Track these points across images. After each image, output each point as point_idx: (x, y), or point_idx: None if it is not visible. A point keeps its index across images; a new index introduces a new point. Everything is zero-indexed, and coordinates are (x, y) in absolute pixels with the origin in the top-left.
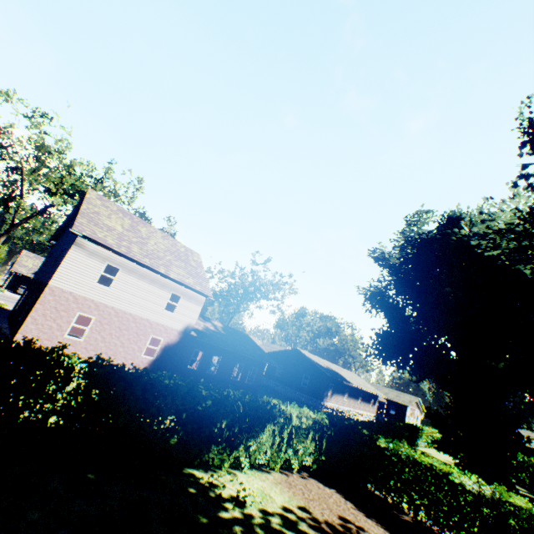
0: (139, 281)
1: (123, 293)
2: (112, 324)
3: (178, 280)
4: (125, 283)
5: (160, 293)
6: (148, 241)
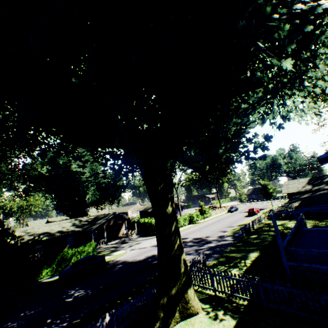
0: None
1: None
2: None
3: None
4: None
5: None
6: None
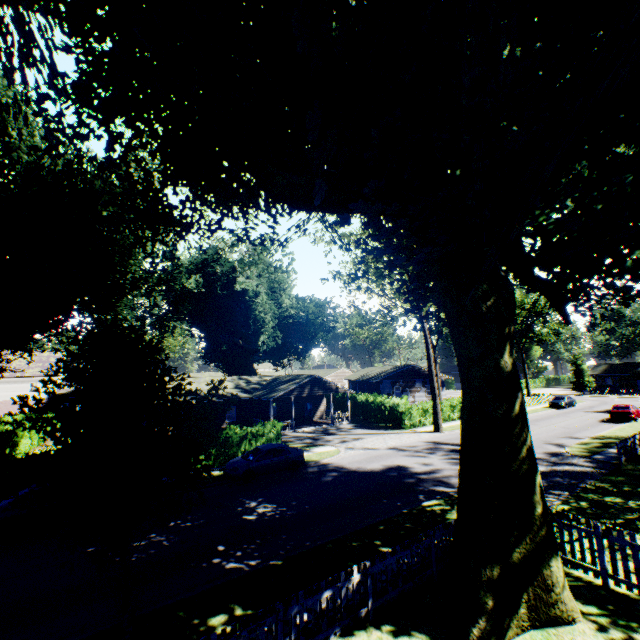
0: (8, 385)
1: (1, 393)
2: (2, 408)
3: (31, 376)
4: (0, 389)
5: (24, 385)
6: (15, 362)
